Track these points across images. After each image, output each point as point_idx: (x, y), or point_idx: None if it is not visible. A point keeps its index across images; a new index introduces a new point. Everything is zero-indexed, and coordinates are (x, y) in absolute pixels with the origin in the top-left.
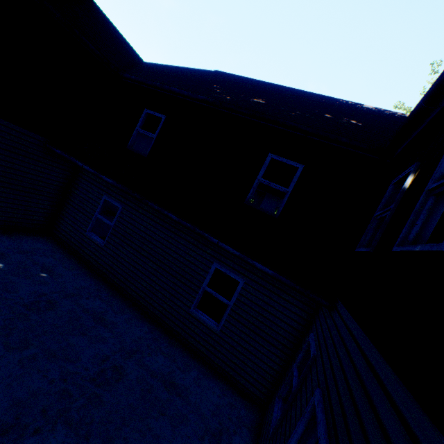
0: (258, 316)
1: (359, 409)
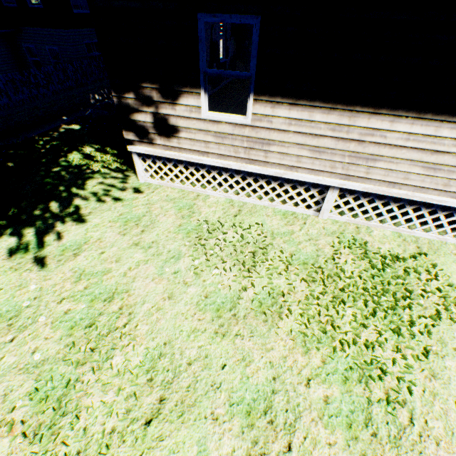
0: (2, 56)
1: (54, 38)
